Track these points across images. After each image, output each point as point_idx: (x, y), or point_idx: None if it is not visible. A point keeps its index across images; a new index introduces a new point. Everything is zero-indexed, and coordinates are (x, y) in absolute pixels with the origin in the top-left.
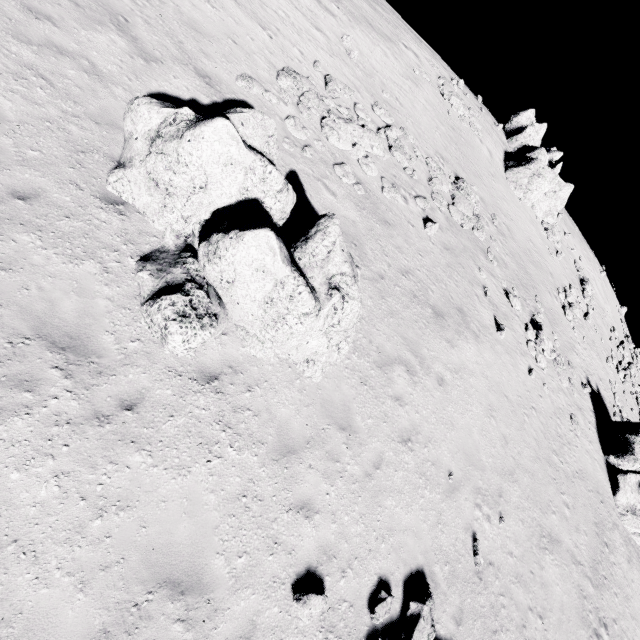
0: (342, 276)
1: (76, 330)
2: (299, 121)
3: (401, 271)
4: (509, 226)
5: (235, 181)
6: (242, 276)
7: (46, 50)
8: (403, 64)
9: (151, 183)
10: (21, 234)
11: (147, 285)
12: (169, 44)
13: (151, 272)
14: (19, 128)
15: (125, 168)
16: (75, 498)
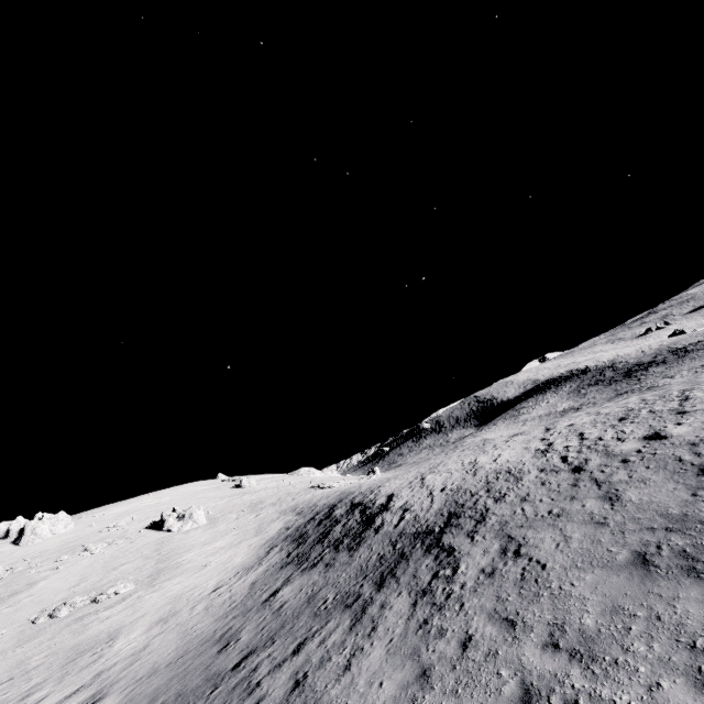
0: None
1: None
2: None
3: None
4: (41, 551)
5: None
6: None
7: None
8: None
9: None
10: None
11: None
12: None
13: None
14: None
15: None
16: None
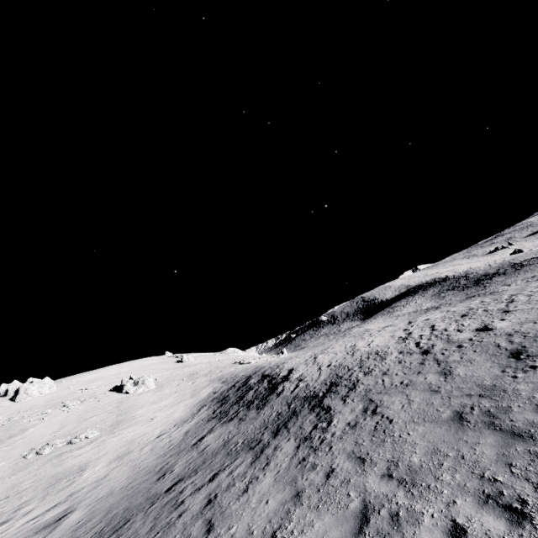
0: None
1: None
2: None
3: None
4: (31, 406)
5: None
6: None
7: None
8: None
9: None
10: None
11: None
12: None
13: None
14: None
15: None
16: None
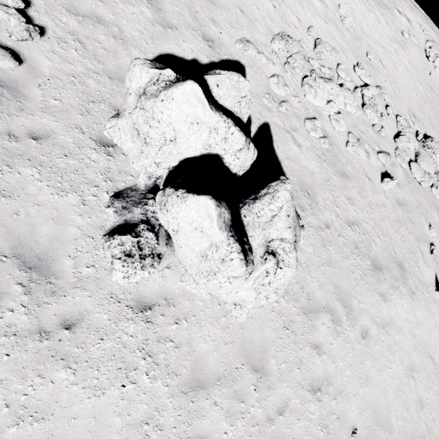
0: (281, 242)
1: (45, 252)
2: (282, 79)
3: (348, 222)
4: None
5: (200, 138)
6: (184, 229)
7: (88, 20)
8: (393, 28)
9: (135, 132)
10: (26, 168)
11: (110, 220)
12: (186, 14)
13: (116, 209)
14: (49, 81)
15: (118, 117)
16: (1, 404)
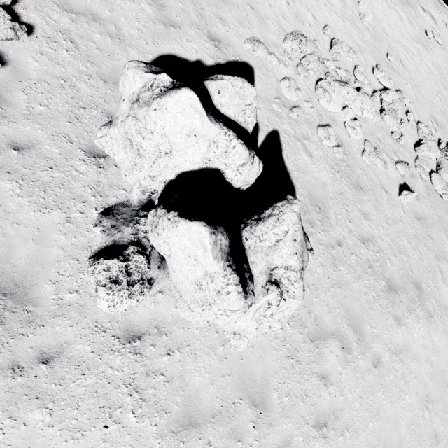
0: (286, 270)
1: (23, 277)
2: (294, 82)
3: (362, 238)
4: None
5: (198, 151)
6: (176, 255)
7: (82, 17)
8: (417, 27)
9: (128, 142)
10: (5, 181)
11: (97, 240)
12: (191, 11)
13: (104, 228)
14: (35, 85)
15: (110, 126)
16: None
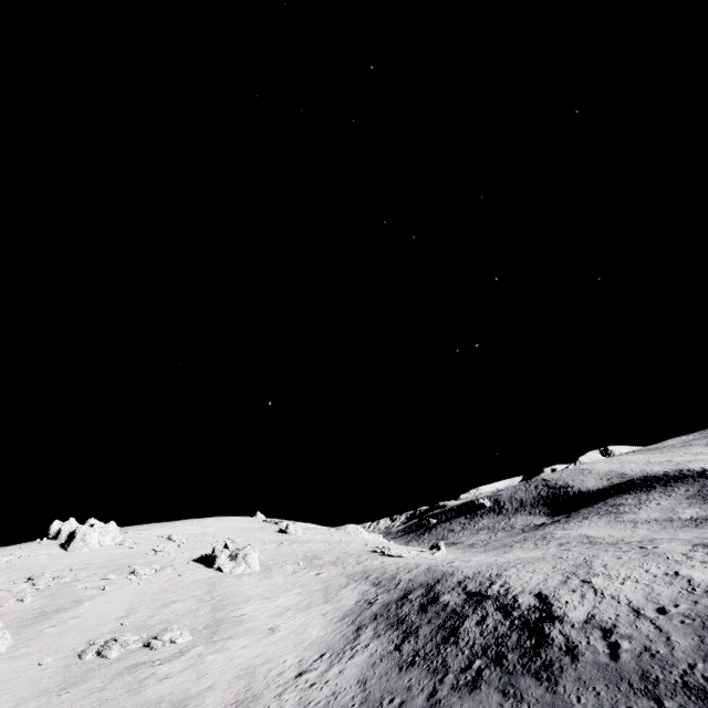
0: None
1: None
2: None
3: (22, 618)
4: (88, 563)
5: None
6: None
7: None
8: None
9: None
10: None
11: None
12: None
13: None
14: None
15: None
16: None
